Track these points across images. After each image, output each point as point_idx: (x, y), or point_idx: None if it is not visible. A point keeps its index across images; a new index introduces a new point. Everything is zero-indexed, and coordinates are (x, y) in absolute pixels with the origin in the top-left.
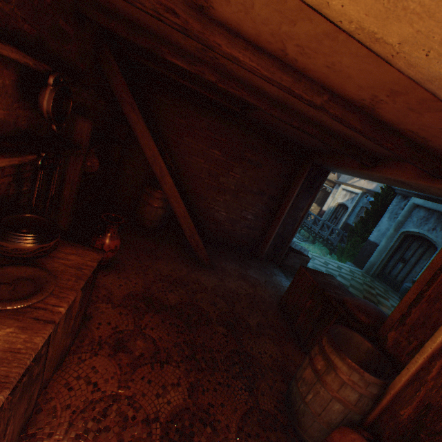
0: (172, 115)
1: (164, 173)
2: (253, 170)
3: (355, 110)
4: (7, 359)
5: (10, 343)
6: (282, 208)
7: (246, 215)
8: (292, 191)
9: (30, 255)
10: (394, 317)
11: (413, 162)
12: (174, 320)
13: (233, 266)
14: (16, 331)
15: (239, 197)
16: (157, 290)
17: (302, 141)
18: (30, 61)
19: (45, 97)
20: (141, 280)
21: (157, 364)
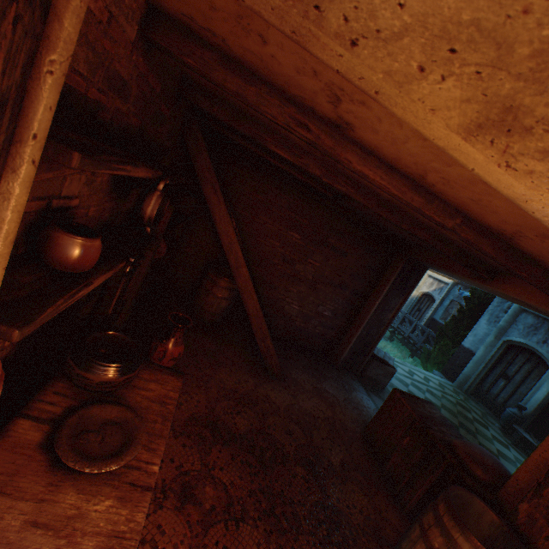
0: (248, 189)
1: (240, 264)
2: (336, 258)
3: (489, 235)
4: (114, 548)
5: (112, 523)
6: (367, 306)
7: (323, 310)
8: (381, 287)
9: (114, 388)
10: (519, 477)
11: (547, 292)
12: (245, 456)
13: (305, 376)
14: (116, 505)
15: (316, 289)
16: (222, 411)
17: (400, 233)
18: (150, 174)
19: (150, 203)
20: (203, 397)
21: (232, 523)
